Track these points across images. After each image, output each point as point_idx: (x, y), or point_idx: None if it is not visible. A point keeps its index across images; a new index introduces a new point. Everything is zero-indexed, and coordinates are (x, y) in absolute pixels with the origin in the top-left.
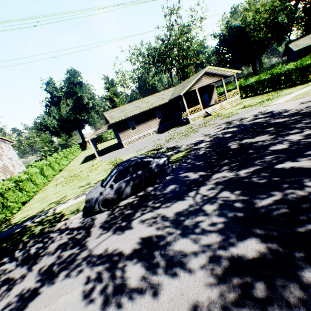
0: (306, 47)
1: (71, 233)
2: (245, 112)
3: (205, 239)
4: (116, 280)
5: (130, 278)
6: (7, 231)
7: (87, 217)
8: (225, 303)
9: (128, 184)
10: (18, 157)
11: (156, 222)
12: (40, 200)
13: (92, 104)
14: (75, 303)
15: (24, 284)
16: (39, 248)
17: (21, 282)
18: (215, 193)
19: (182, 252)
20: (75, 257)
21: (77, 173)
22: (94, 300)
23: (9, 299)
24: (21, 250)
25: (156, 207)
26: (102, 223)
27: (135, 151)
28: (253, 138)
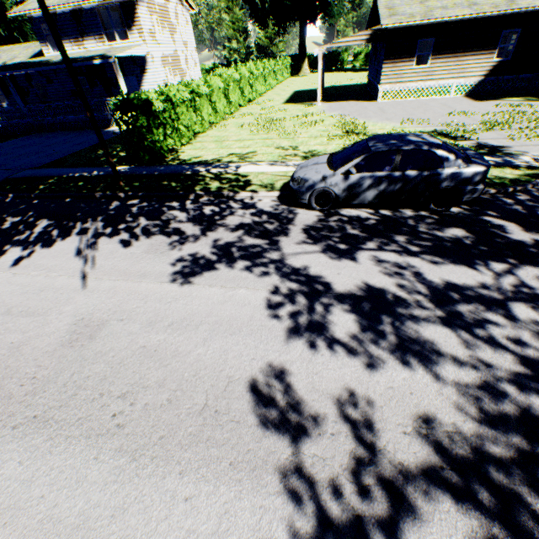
0: None
1: (258, 215)
2: None
3: (487, 354)
4: (314, 314)
5: (336, 325)
6: (175, 167)
7: (284, 204)
8: (479, 449)
9: (376, 185)
10: (194, 46)
11: (400, 276)
12: (216, 142)
13: None
14: (256, 306)
15: (197, 247)
16: (214, 212)
17: (193, 242)
18: None
19: (433, 345)
20: (260, 251)
21: (277, 120)
22: (280, 318)
23: (182, 254)
24: (192, 202)
25: (409, 251)
26: (307, 227)
27: (399, 120)
28: None
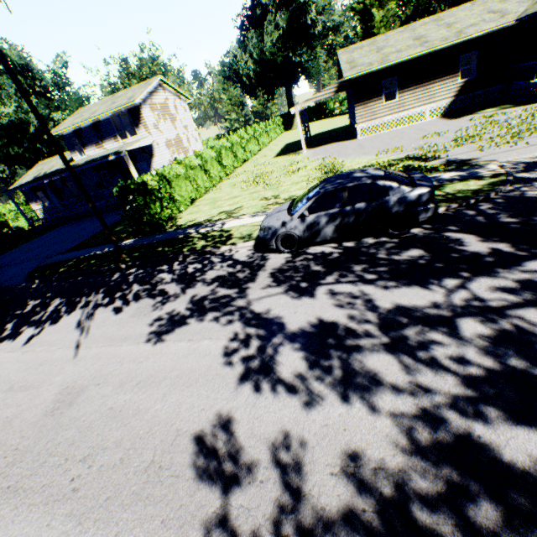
0: None
1: (233, 266)
2: None
3: (427, 378)
4: (266, 356)
5: (284, 365)
6: (171, 233)
7: (258, 252)
8: (405, 485)
9: (331, 222)
10: (194, 127)
11: (353, 306)
12: (210, 203)
13: (322, 26)
14: (215, 355)
15: (175, 305)
16: (196, 269)
17: (173, 300)
18: (508, 303)
19: (374, 374)
20: (229, 301)
21: (266, 173)
22: (235, 365)
23: (161, 314)
24: (180, 263)
25: (365, 279)
26: (274, 271)
27: (375, 152)
28: None
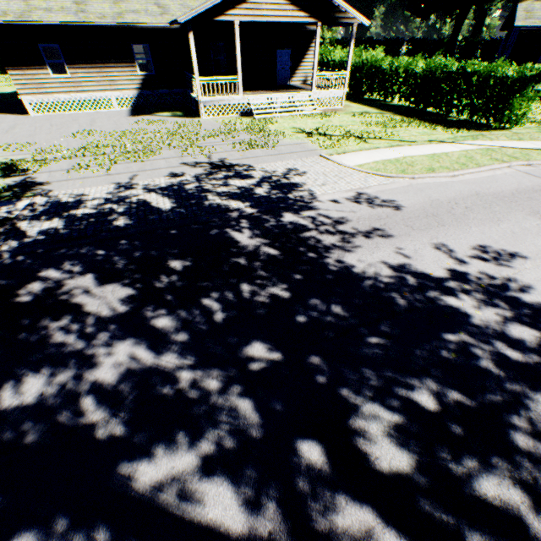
0: (540, 29)
1: None
2: (283, 153)
3: None
4: None
5: None
6: None
7: None
8: None
9: None
10: None
11: None
12: None
13: None
14: None
15: None
16: None
17: None
18: None
19: None
20: None
21: None
22: None
23: None
24: None
25: None
26: None
27: (0, 145)
28: (100, 285)
